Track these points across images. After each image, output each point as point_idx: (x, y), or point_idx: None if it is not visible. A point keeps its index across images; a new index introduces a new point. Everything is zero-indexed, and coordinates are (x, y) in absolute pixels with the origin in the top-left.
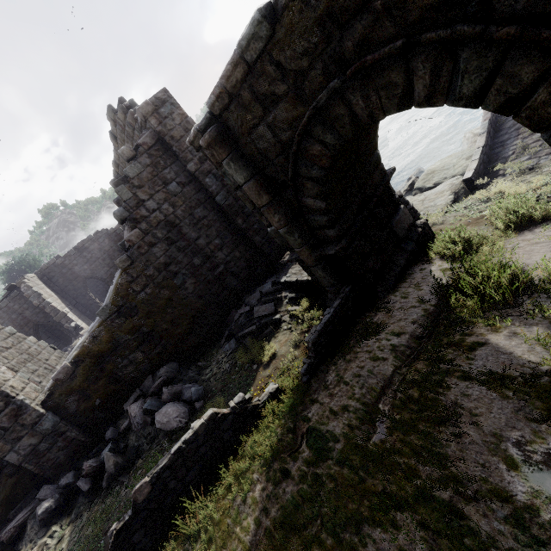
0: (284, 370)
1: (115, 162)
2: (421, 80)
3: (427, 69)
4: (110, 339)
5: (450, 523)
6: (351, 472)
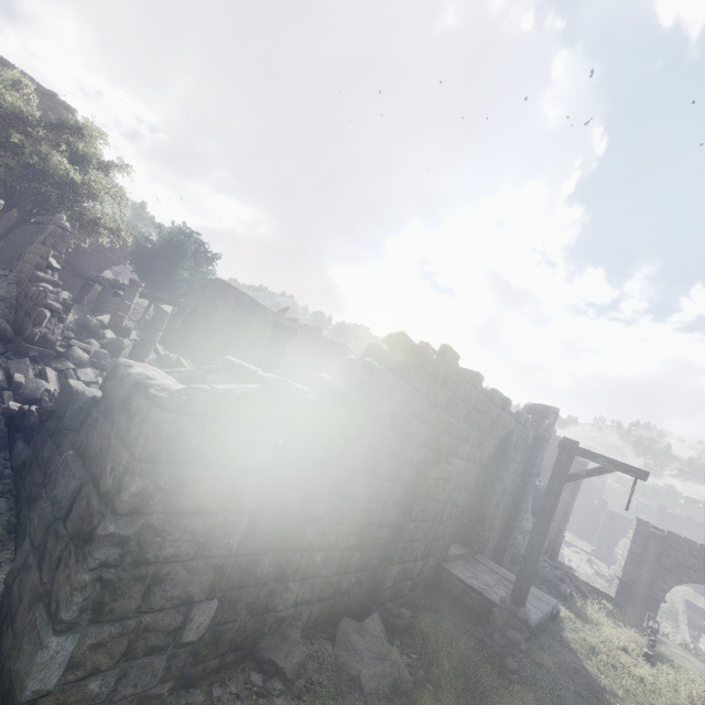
0: None
1: None
2: None
3: None
4: None
5: None
6: None
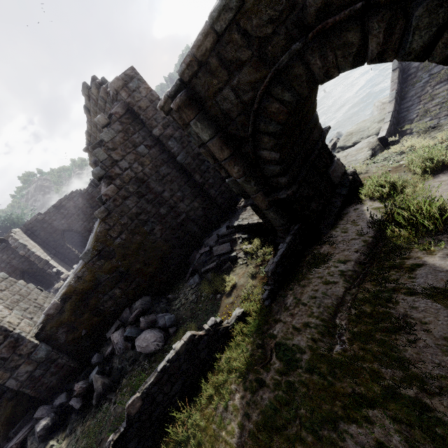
0: (245, 297)
1: (88, 132)
2: (375, 38)
3: (381, 28)
4: (92, 278)
5: (421, 416)
6: (322, 378)
